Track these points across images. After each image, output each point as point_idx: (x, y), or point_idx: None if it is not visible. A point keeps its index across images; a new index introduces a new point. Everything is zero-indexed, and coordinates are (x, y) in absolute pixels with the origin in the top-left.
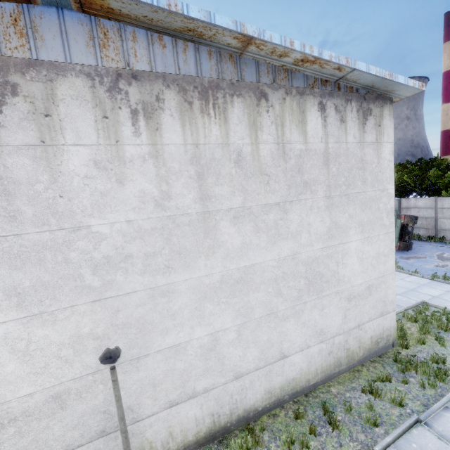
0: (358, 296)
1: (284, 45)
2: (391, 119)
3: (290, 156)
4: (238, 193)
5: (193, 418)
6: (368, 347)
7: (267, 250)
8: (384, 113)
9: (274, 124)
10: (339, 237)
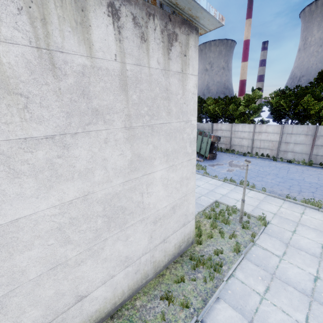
0: (164, 217)
1: None
2: (196, 51)
3: (65, 71)
4: None
5: None
6: (172, 253)
7: (39, 198)
8: (190, 43)
9: (26, 13)
10: (143, 168)
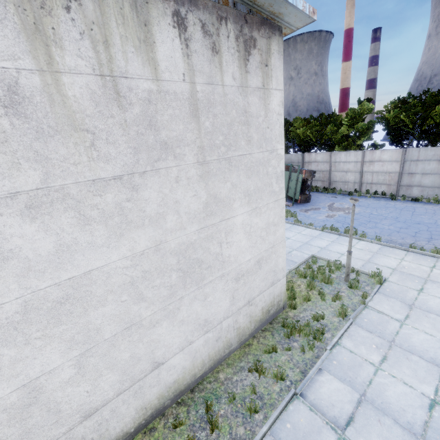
0: (248, 273)
1: None
2: (280, 58)
3: (130, 100)
4: (29, 165)
5: None
6: (260, 318)
7: (110, 247)
8: (272, 48)
9: (88, 37)
10: (220, 213)
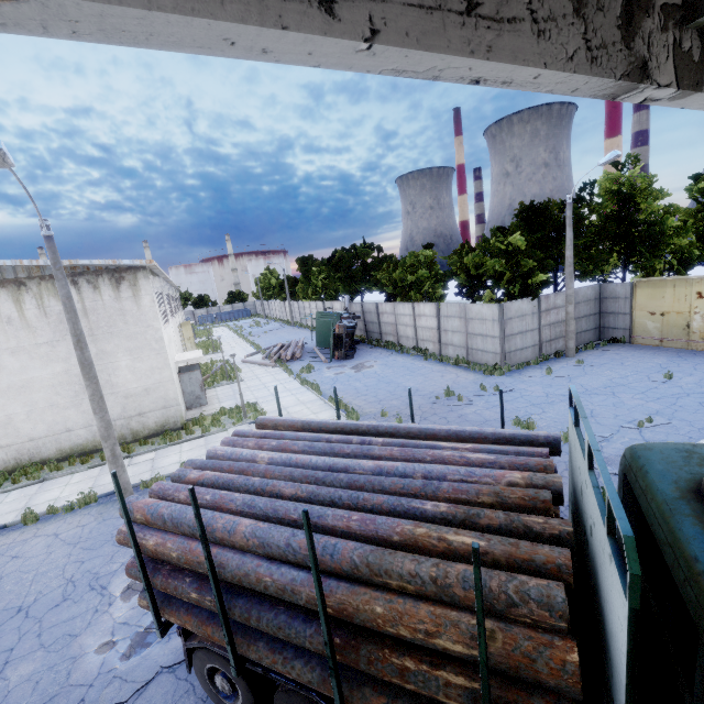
0: (136, 395)
1: (16, 264)
2: (147, 280)
3: (52, 315)
4: (13, 339)
5: (2, 460)
6: (154, 429)
7: (43, 369)
8: (139, 277)
9: (35, 298)
10: (108, 359)
